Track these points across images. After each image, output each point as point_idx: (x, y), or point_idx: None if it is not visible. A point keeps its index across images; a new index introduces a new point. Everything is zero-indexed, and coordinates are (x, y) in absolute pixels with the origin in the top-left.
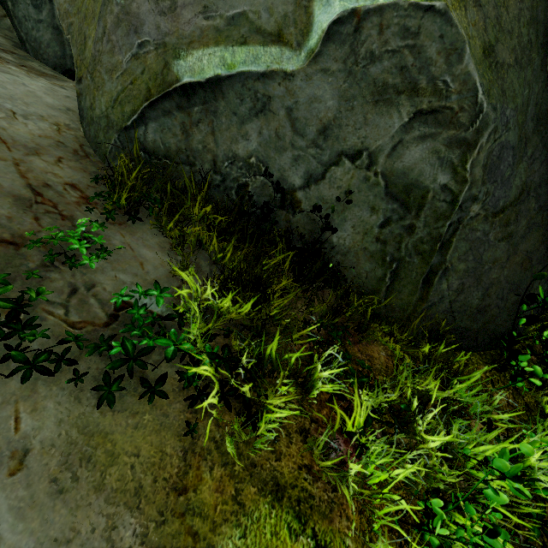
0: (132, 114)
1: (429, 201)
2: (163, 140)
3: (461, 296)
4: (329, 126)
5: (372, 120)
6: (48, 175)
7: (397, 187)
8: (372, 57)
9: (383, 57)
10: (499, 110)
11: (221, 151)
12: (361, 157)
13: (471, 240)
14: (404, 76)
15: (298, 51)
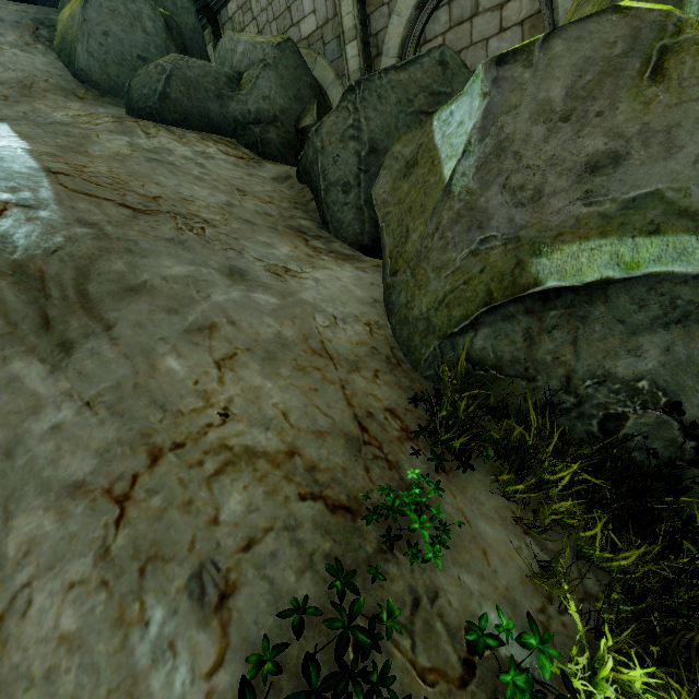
0: (462, 319)
1: None
2: (495, 348)
3: None
4: None
5: None
6: (369, 399)
7: None
8: None
9: None
10: None
11: (582, 365)
12: None
13: None
14: None
15: None
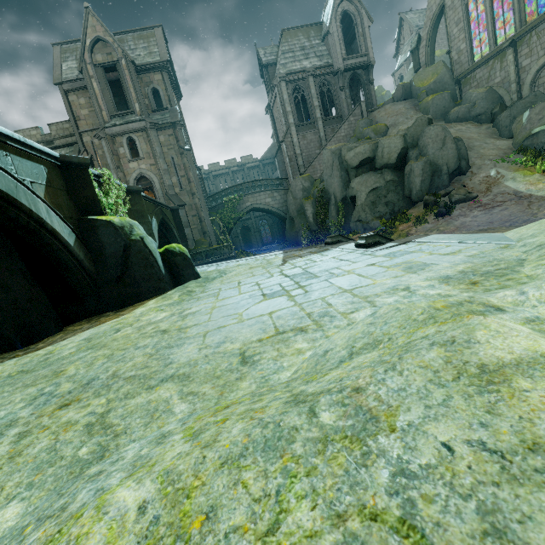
0: (522, 141)
1: None
2: (527, 143)
3: None
4: None
5: None
6: (506, 152)
7: None
8: None
9: None
10: None
11: (538, 142)
12: None
13: None
14: None
15: None
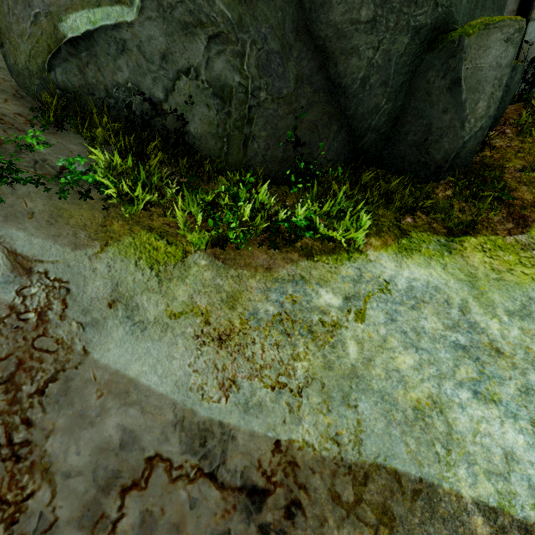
0: (43, 64)
1: (234, 94)
2: (69, 80)
3: (269, 152)
4: (166, 54)
5: (188, 46)
6: (3, 110)
7: (216, 88)
8: (172, 7)
9: (177, 6)
10: (253, 30)
11: (108, 82)
12: (191, 72)
13: (267, 115)
14: (193, 16)
15: (132, 8)
